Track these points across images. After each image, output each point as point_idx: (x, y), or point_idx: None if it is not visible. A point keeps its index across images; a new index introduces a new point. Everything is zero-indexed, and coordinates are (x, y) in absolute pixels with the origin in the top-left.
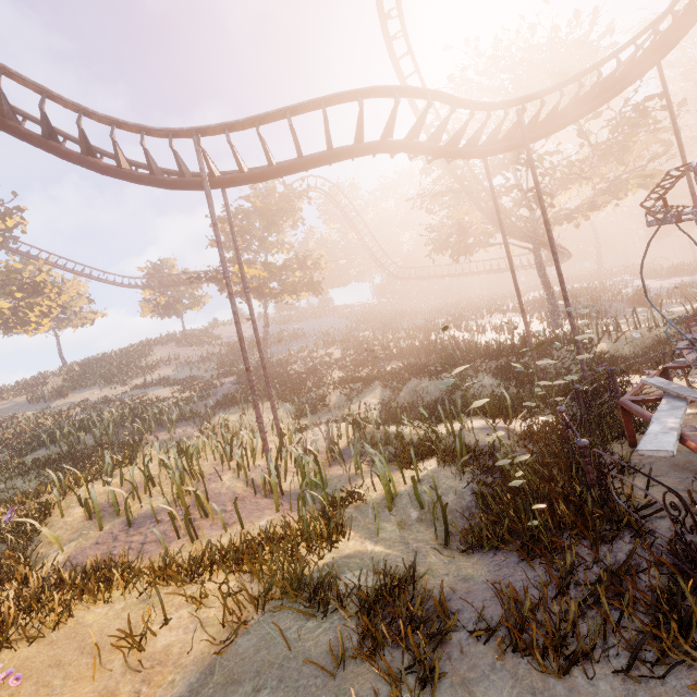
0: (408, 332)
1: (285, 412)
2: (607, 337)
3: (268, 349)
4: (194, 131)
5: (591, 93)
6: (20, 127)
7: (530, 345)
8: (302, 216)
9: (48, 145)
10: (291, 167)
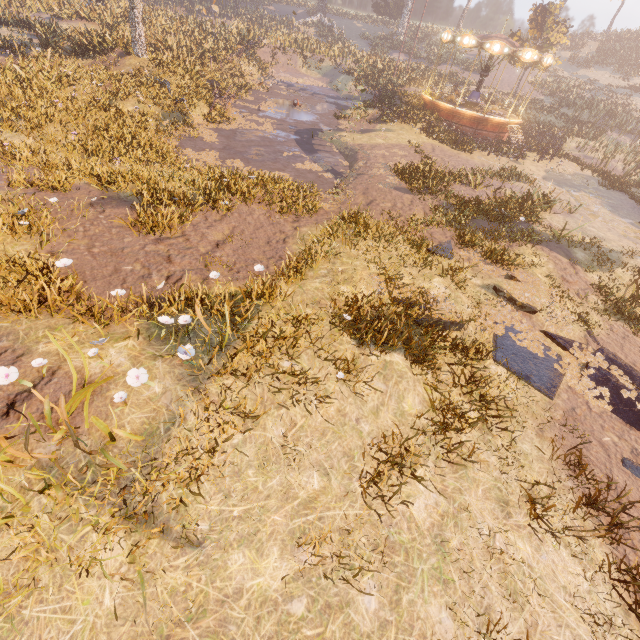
0: None
1: None
2: None
3: None
4: None
5: None
6: None
7: None
8: None
9: None
10: None
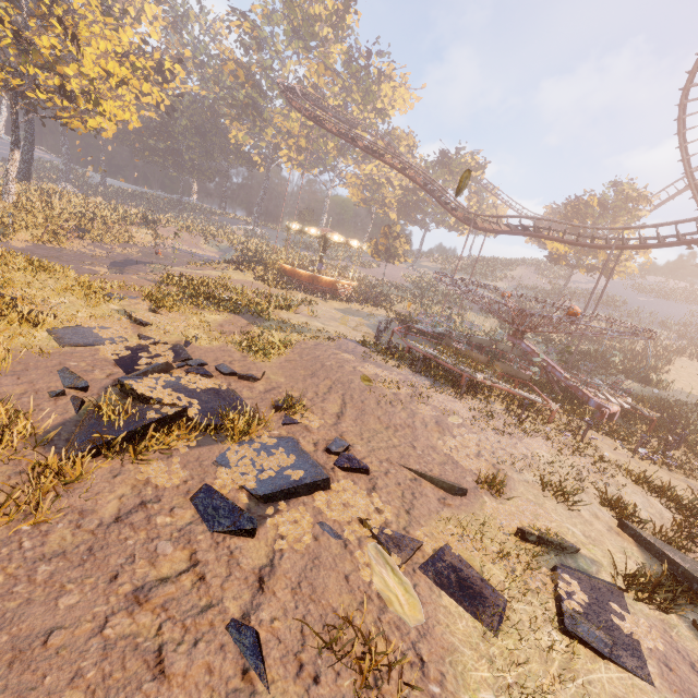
0: (666, 344)
1: (494, 327)
2: (689, 400)
3: (575, 302)
4: (474, 214)
5: (697, 232)
6: (440, 202)
7: (574, 351)
8: (634, 215)
9: (444, 207)
10: (498, 232)
